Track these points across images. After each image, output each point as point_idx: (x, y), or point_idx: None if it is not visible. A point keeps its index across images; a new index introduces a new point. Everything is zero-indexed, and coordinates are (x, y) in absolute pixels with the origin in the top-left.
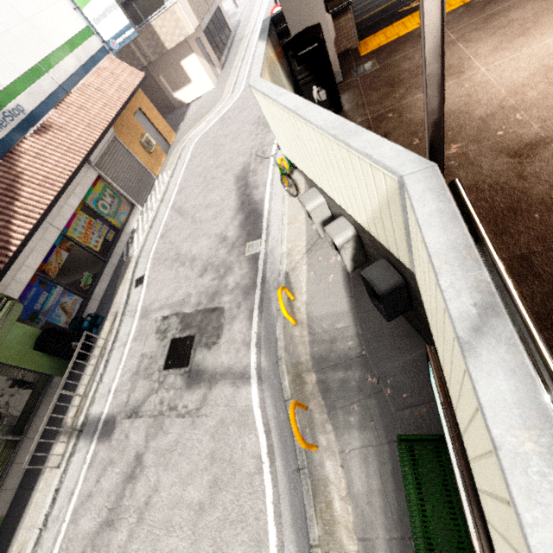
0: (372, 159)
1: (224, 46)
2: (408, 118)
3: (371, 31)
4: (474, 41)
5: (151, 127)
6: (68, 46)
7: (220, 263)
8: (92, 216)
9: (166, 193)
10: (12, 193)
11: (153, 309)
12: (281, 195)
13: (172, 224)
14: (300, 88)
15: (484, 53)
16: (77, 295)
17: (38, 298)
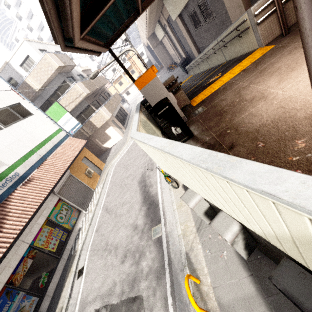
0: (281, 200)
1: (125, 120)
2: (243, 130)
3: (195, 95)
4: (261, 81)
5: (91, 164)
6: (49, 138)
7: (135, 248)
8: (52, 226)
9: (99, 199)
10: None
11: (88, 301)
12: (167, 188)
13: (102, 220)
14: (163, 130)
15: (273, 84)
16: (34, 295)
17: (2, 309)
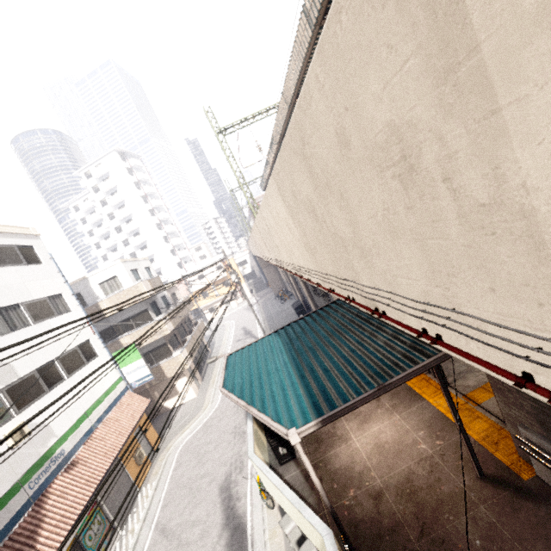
0: (312, 525)
1: (204, 363)
2: (329, 468)
3: None
4: (349, 420)
5: (144, 439)
6: (106, 393)
7: None
8: None
9: (149, 509)
10: (32, 540)
11: None
12: (260, 507)
13: (156, 549)
14: (272, 449)
15: (354, 429)
16: None
17: None
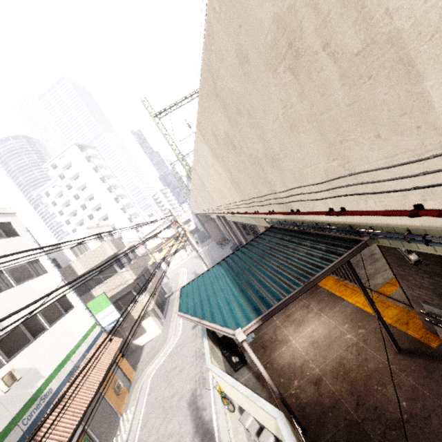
0: (265, 411)
1: (164, 304)
2: (275, 367)
3: None
4: (286, 326)
5: (120, 372)
6: (84, 337)
7: None
8: None
9: (130, 431)
10: None
11: None
12: (223, 412)
13: None
14: (226, 359)
15: (291, 333)
16: None
17: None
